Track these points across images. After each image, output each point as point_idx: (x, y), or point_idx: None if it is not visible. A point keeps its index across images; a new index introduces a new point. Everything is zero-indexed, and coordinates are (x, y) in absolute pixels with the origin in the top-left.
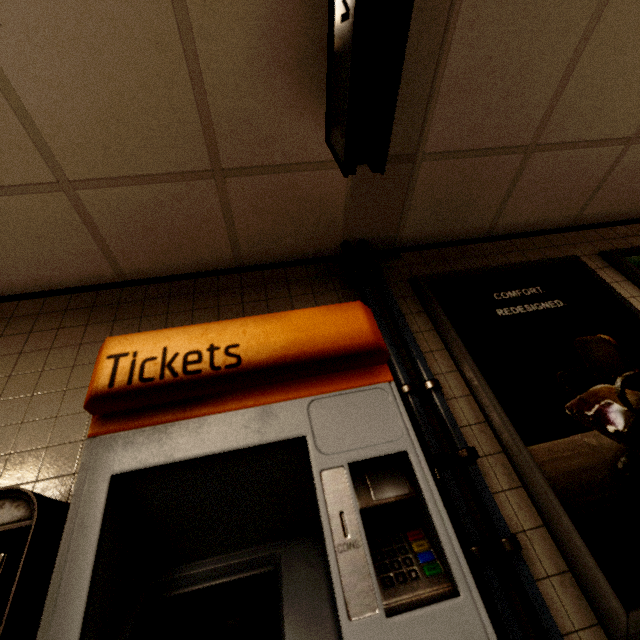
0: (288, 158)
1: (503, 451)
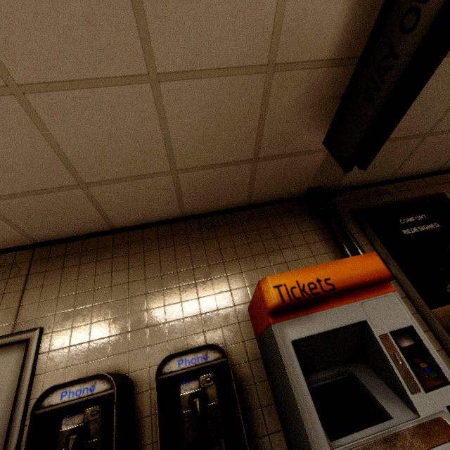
0: (295, 150)
1: (418, 312)
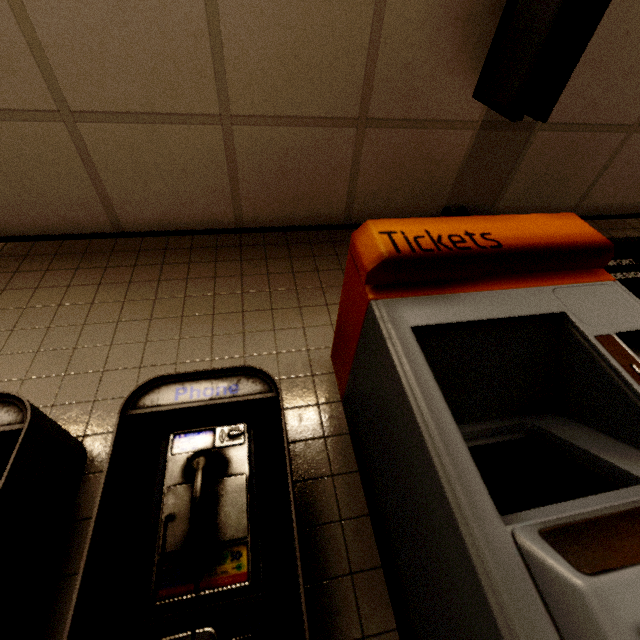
0: (427, 114)
1: None
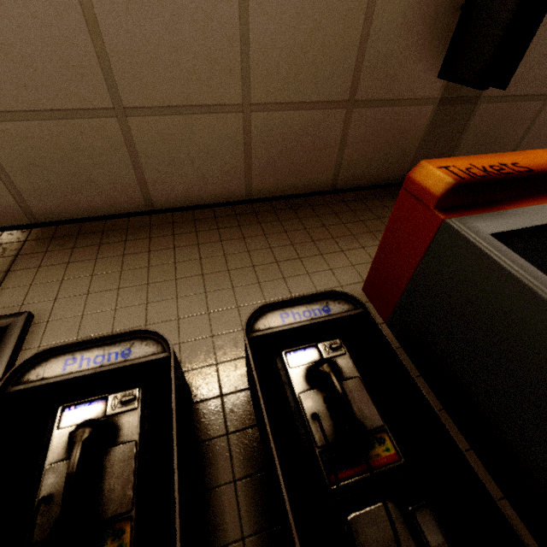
0: (399, 94)
1: None
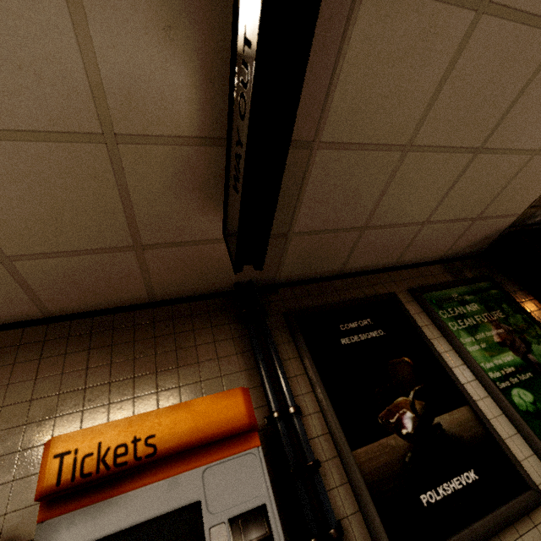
0: (194, 237)
1: (338, 455)
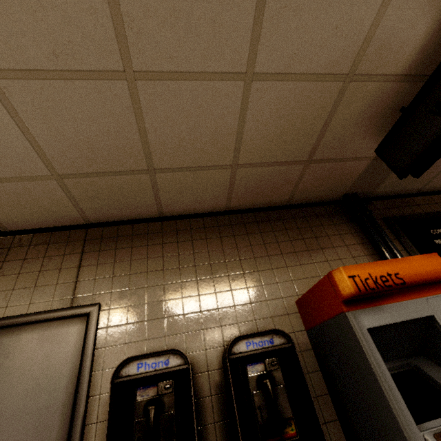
0: (345, 155)
1: None
